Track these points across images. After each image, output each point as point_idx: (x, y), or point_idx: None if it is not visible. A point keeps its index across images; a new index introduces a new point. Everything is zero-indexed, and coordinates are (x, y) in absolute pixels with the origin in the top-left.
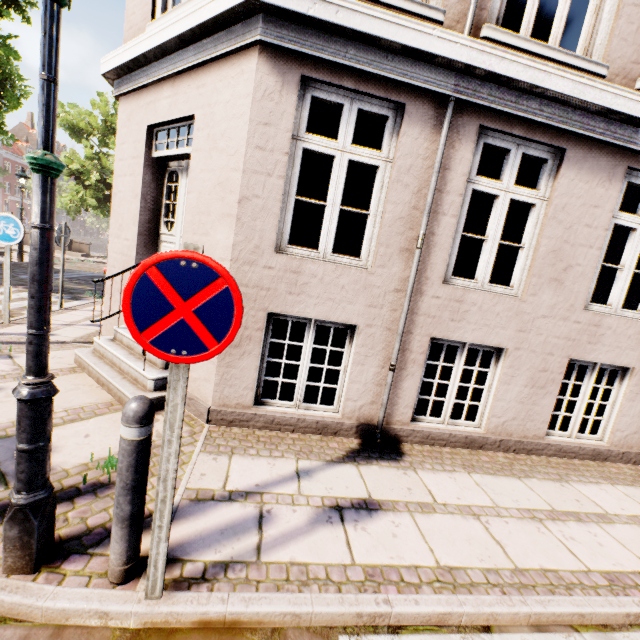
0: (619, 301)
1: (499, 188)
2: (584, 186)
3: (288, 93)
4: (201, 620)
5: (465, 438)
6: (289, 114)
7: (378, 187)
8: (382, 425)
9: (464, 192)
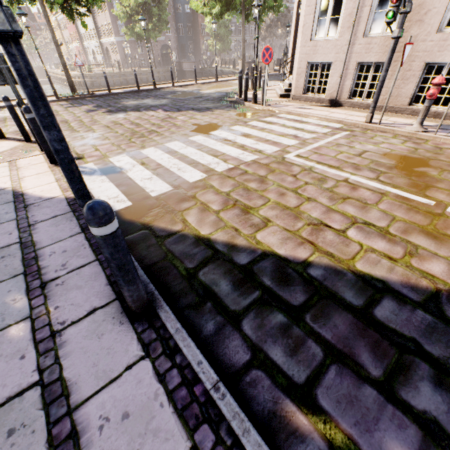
0: None
1: None
2: None
3: None
4: (268, 110)
5: (366, 105)
6: None
7: (343, 4)
8: (336, 99)
9: None
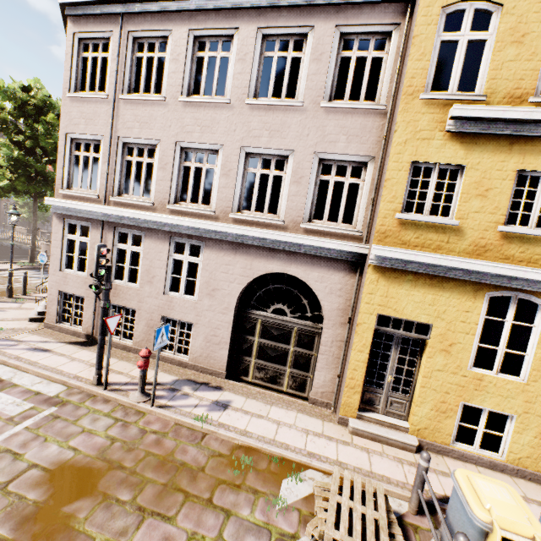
0: (182, 291)
1: (127, 247)
2: (154, 245)
3: (61, 224)
4: None
5: (123, 346)
6: (62, 230)
7: (89, 249)
8: (93, 335)
9: (115, 249)
